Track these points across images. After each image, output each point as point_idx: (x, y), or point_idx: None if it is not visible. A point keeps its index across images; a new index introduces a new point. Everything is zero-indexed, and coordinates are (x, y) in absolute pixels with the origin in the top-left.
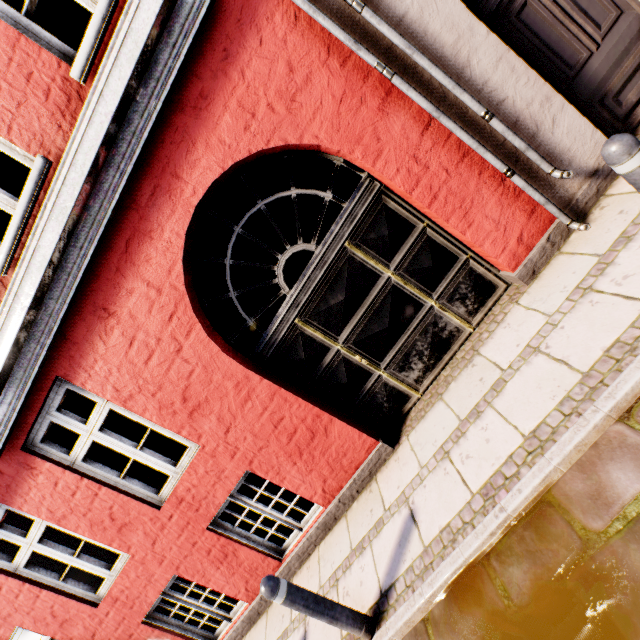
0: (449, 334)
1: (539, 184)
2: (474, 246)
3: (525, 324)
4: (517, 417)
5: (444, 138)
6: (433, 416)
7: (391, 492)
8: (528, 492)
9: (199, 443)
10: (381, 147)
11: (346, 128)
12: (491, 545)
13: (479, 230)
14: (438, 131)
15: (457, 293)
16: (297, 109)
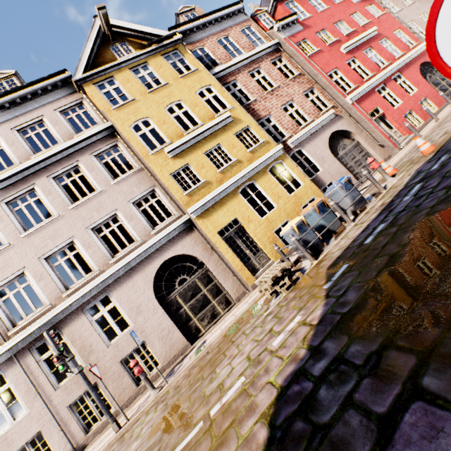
0: None
1: None
2: None
3: None
4: None
5: None
6: None
7: None
8: None
9: (418, 89)
10: None
11: None
12: None
13: None
14: None
15: None
16: None
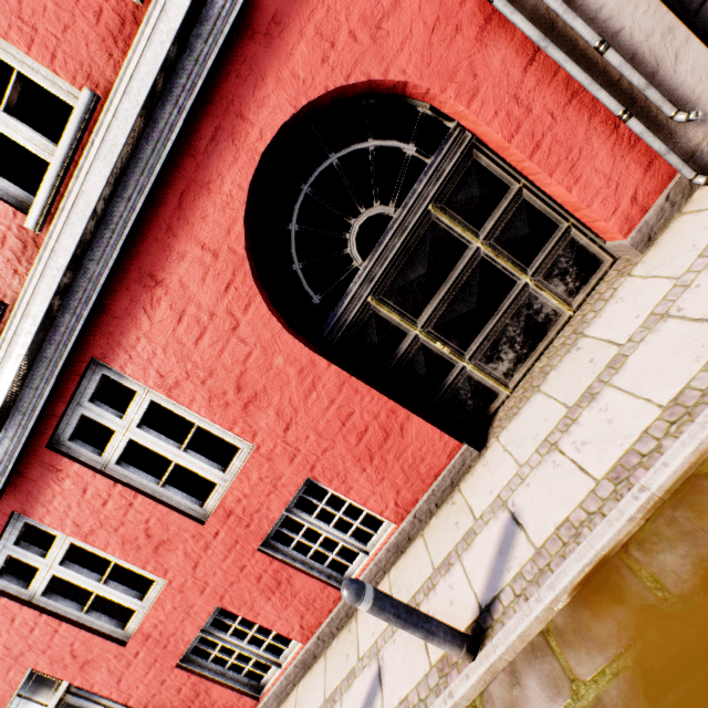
0: (545, 318)
1: (658, 132)
2: (579, 208)
3: (644, 293)
4: (648, 389)
5: (550, 75)
6: (530, 410)
7: (482, 499)
8: (678, 464)
9: (253, 443)
10: (477, 85)
11: (438, 62)
12: (629, 534)
13: (587, 187)
14: (543, 67)
15: (556, 268)
16: (383, 38)
